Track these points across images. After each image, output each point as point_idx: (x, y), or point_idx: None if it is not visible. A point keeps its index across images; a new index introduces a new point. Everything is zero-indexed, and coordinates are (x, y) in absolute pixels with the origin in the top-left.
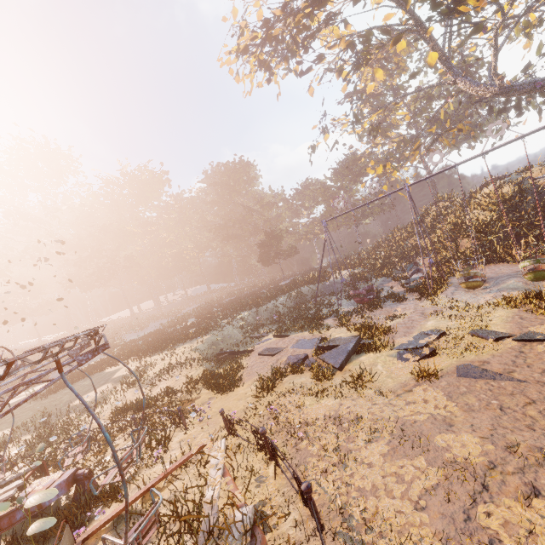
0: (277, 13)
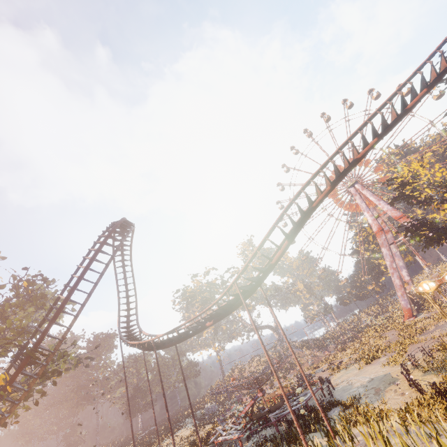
0: (198, 290)
